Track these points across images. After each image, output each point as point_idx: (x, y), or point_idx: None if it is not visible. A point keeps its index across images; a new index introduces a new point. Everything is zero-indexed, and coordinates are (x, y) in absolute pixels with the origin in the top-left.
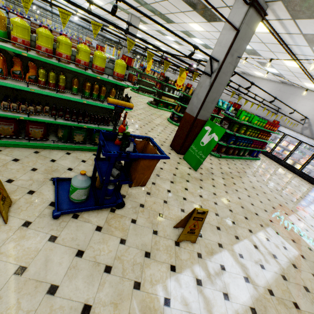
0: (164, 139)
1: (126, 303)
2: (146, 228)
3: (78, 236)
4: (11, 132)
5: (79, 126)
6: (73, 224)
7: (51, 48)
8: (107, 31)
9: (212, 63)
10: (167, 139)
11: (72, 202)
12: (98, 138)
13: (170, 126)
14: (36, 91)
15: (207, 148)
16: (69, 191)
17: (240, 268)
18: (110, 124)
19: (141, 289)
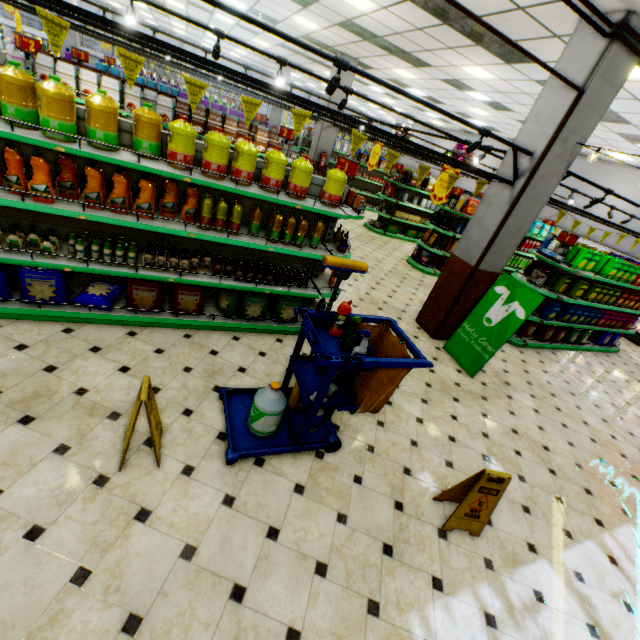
0: (402, 304)
1: (357, 639)
2: (382, 497)
3: (267, 500)
4: (152, 303)
5: (258, 290)
6: (257, 477)
7: (226, 164)
8: (308, 108)
9: (517, 158)
10: (409, 304)
11: (254, 436)
12: (286, 309)
13: (412, 276)
14: (196, 236)
15: (498, 333)
16: (246, 414)
17: (577, 603)
18: (308, 284)
19: (380, 616)
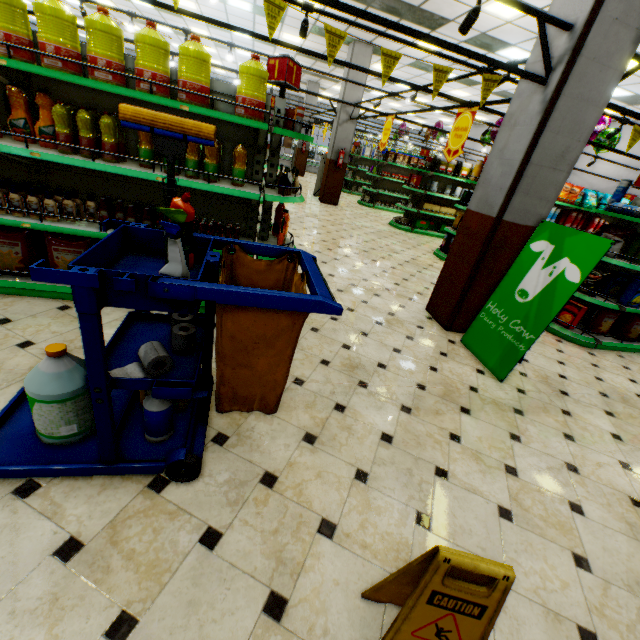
0: (412, 292)
1: None
2: (246, 581)
3: None
4: (18, 262)
5: None
6: None
7: (72, 48)
8: (257, 36)
9: (550, 43)
10: (422, 293)
11: (37, 442)
12: None
13: (437, 267)
14: (43, 157)
15: (539, 309)
16: None
17: None
18: None
19: None
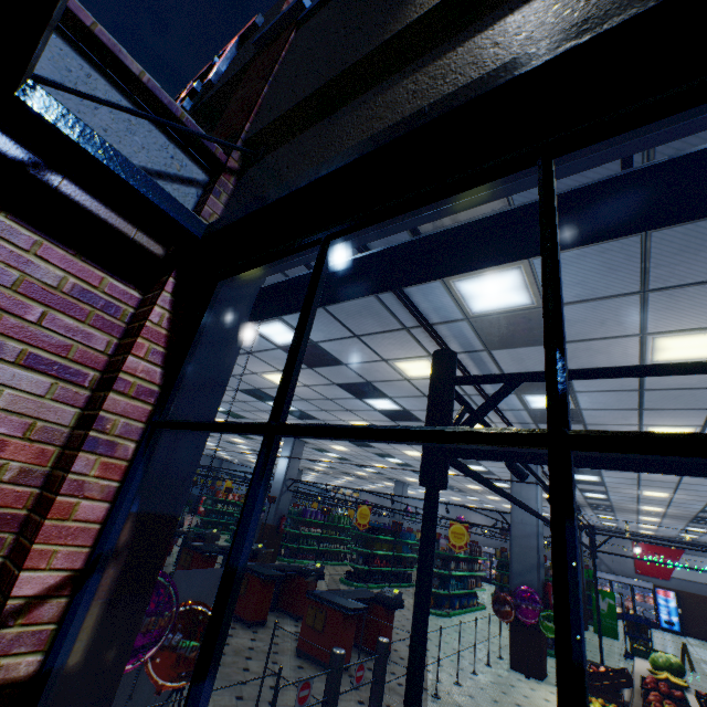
0: None
1: None
2: None
3: None
4: None
5: None
6: None
7: None
8: None
9: None
10: None
11: None
12: None
13: None
14: None
15: (611, 613)
16: None
17: None
18: None
19: None
